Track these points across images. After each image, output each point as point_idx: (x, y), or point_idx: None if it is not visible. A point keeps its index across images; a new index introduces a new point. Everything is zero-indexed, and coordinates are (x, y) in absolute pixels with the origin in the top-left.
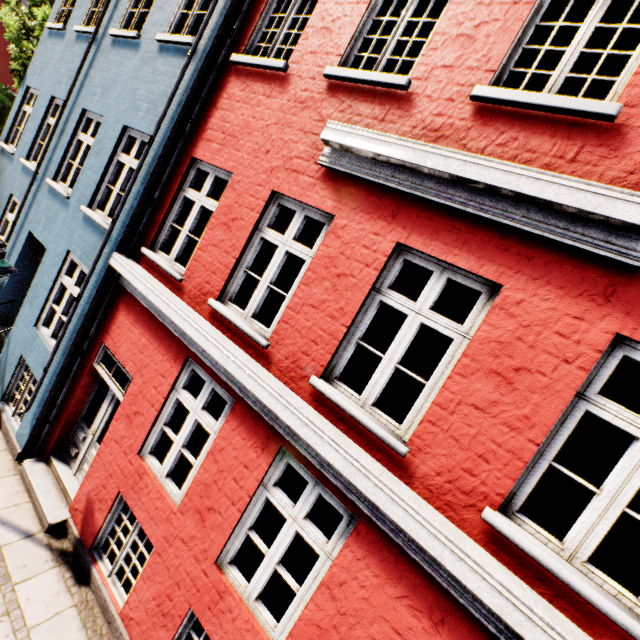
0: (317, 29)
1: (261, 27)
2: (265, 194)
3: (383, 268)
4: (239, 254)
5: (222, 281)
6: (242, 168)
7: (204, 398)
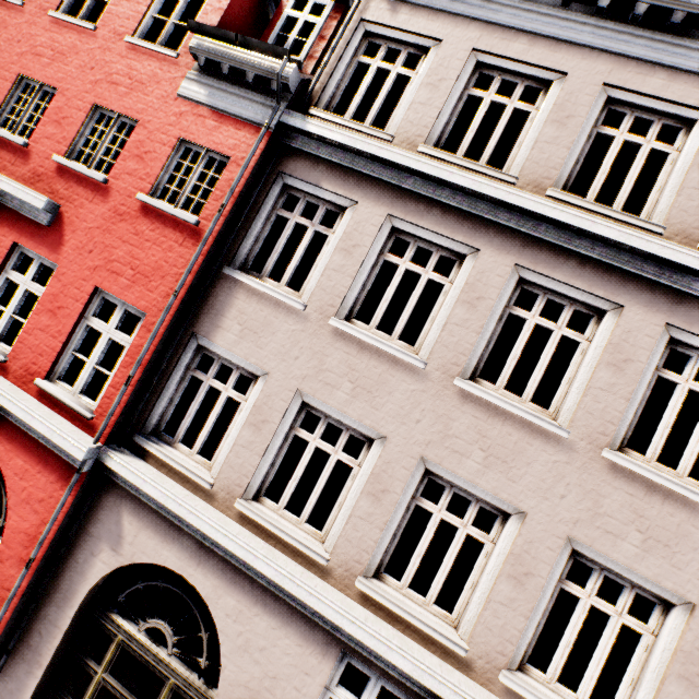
0: None
1: None
2: None
3: None
4: None
5: None
6: None
7: None
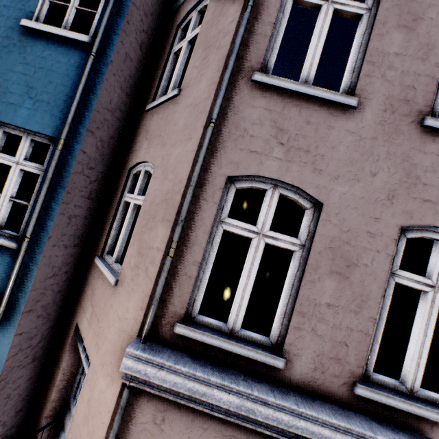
0: None
1: None
2: None
3: None
4: None
5: None
6: None
7: None
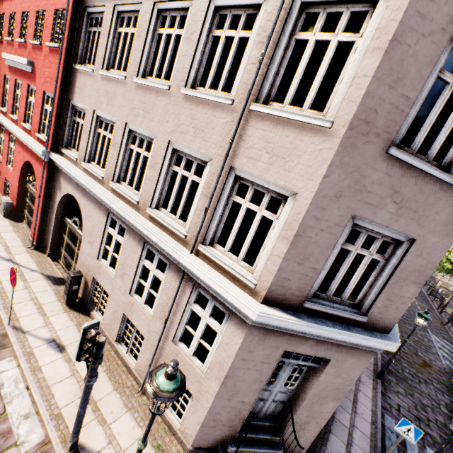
0: (5, 26)
1: (1, 26)
2: (4, 76)
3: (16, 86)
4: (3, 94)
5: (1, 102)
6: (1, 70)
7: (4, 133)
